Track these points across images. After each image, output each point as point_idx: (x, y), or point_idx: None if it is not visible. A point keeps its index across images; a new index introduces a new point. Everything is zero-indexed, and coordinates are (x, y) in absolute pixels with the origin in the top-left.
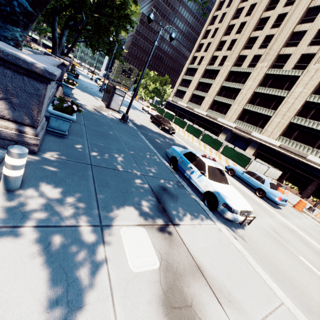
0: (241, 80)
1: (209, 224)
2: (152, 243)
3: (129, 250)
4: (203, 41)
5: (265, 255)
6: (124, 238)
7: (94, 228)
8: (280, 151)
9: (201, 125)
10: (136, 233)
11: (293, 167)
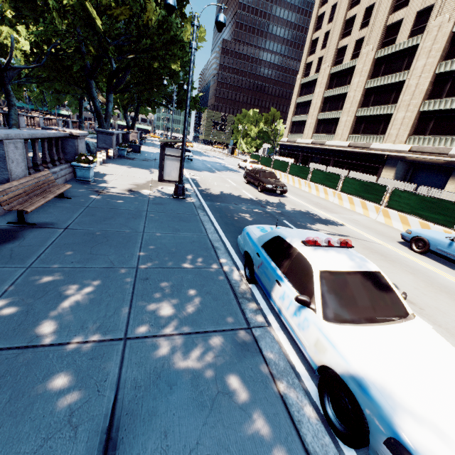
0: (401, 65)
1: None
2: None
3: None
4: (317, 35)
5: None
6: None
7: None
8: None
9: (343, 164)
10: None
11: None
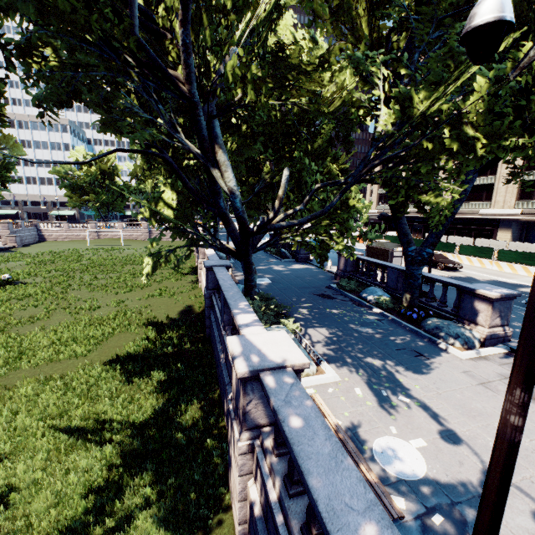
0: None
1: None
2: None
3: None
4: None
5: None
6: None
7: None
8: None
9: (451, 229)
10: None
11: None
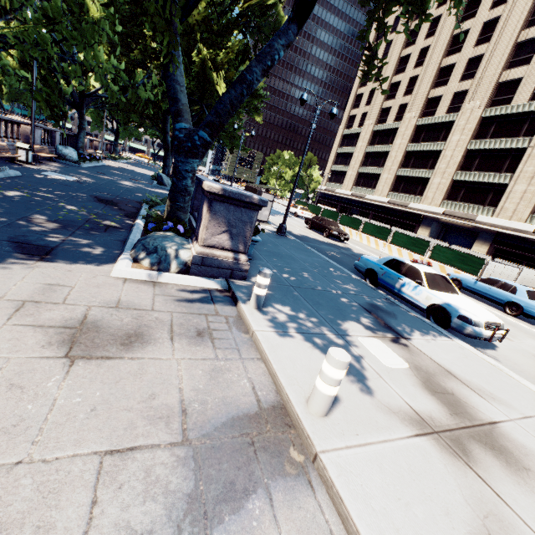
0: (439, 136)
1: (445, 340)
2: (392, 350)
3: (375, 353)
4: (362, 90)
5: (534, 376)
6: (365, 345)
7: (336, 336)
8: None
9: (381, 219)
10: (372, 342)
11: None
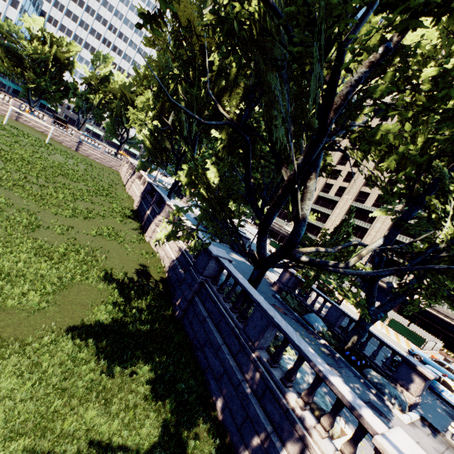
0: (366, 218)
1: None
2: None
3: None
4: None
5: None
6: None
7: None
8: (426, 309)
9: None
10: None
11: (444, 329)
